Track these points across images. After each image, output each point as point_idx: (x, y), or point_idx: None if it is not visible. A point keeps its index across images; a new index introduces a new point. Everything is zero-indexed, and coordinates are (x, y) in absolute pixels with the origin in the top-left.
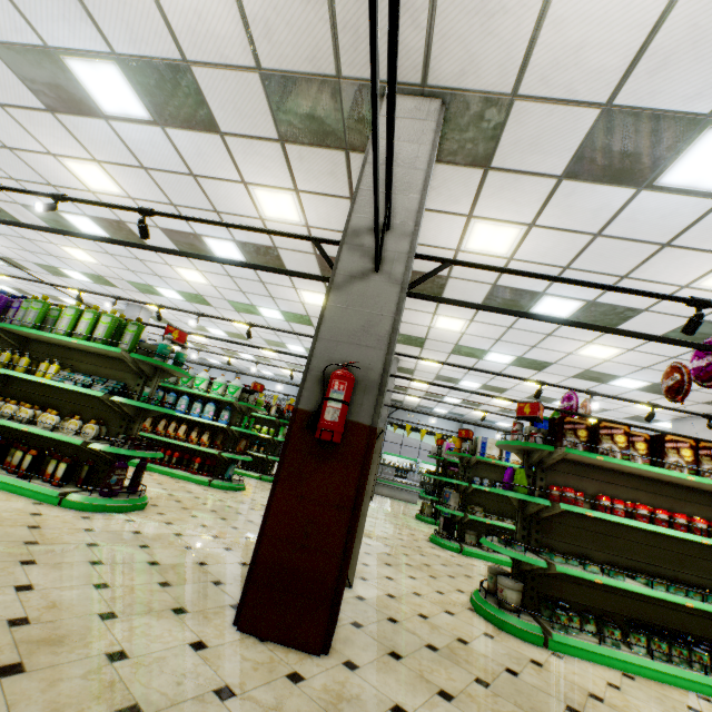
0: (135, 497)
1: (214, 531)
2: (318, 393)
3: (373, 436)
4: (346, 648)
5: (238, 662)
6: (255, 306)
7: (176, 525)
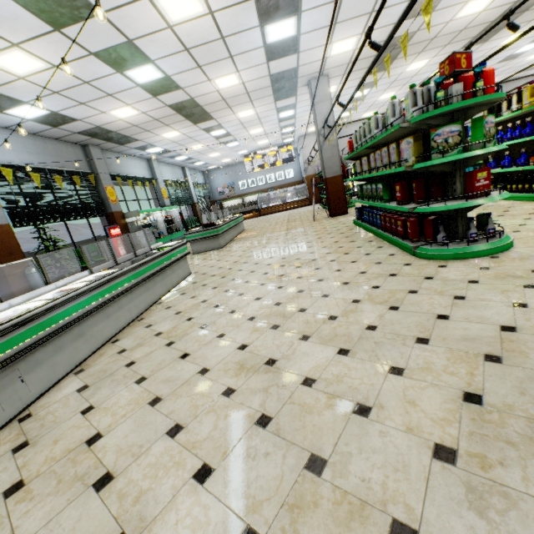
0: None
1: None
2: None
3: None
4: None
5: None
6: None
7: None
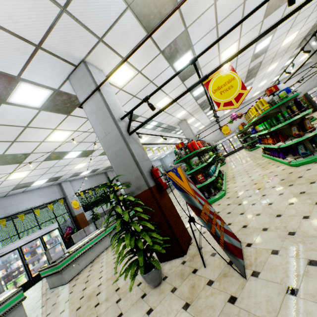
0: None
1: None
2: None
3: None
4: None
5: None
6: None
7: None
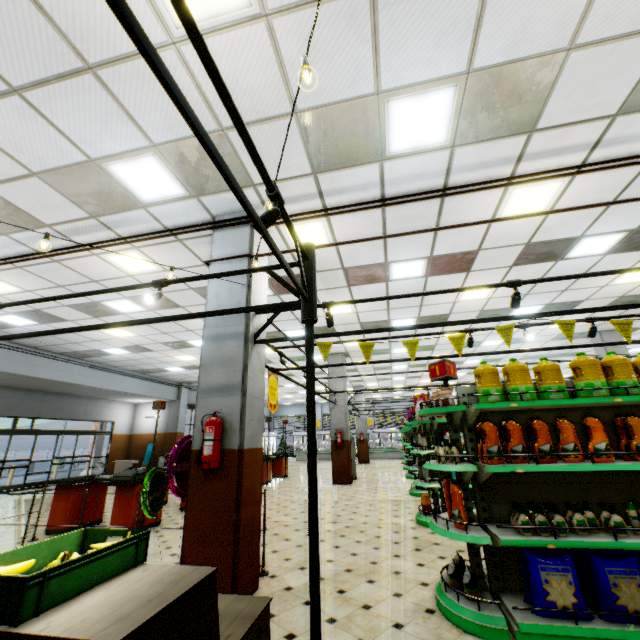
0: None
1: None
2: None
3: None
4: None
5: None
6: None
7: None
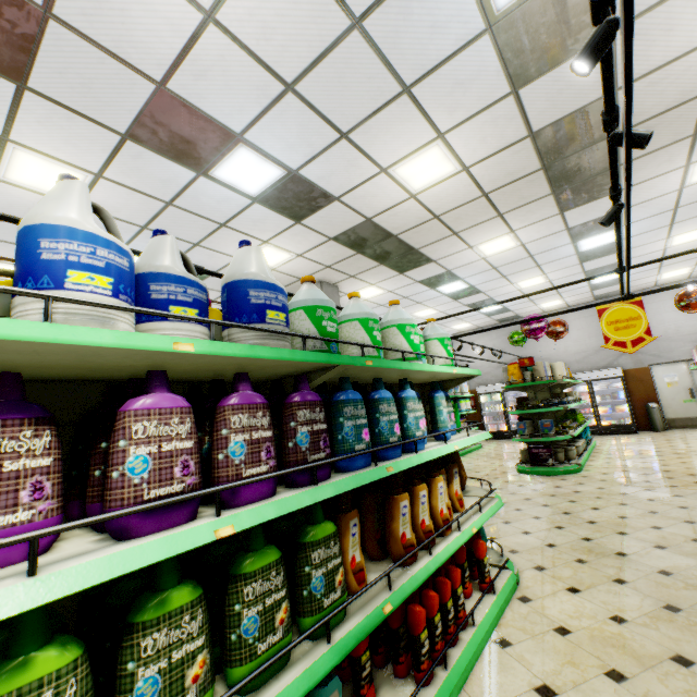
0: None
1: None
2: None
3: None
4: None
5: None
6: (237, 140)
7: None
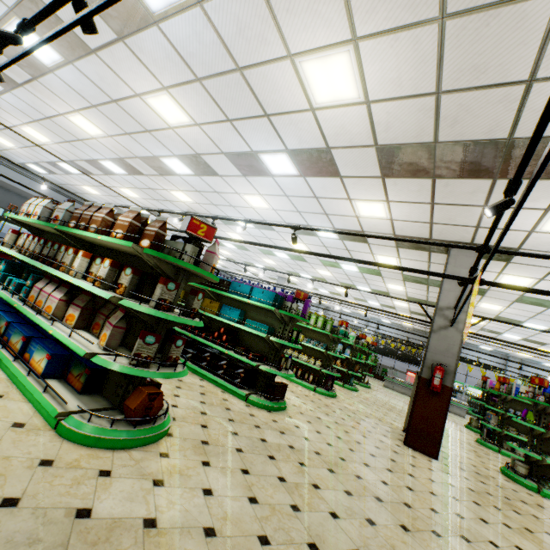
0: (334, 392)
1: (367, 411)
2: (428, 372)
3: (451, 391)
4: (443, 461)
5: (411, 452)
6: (355, 285)
7: (353, 406)
